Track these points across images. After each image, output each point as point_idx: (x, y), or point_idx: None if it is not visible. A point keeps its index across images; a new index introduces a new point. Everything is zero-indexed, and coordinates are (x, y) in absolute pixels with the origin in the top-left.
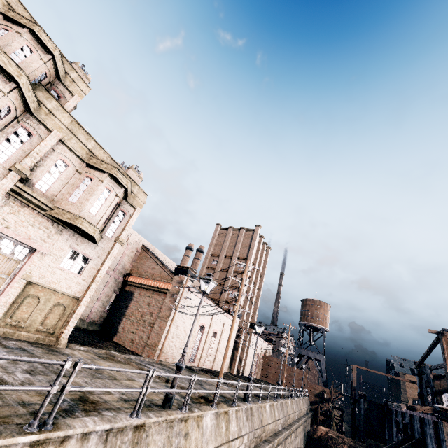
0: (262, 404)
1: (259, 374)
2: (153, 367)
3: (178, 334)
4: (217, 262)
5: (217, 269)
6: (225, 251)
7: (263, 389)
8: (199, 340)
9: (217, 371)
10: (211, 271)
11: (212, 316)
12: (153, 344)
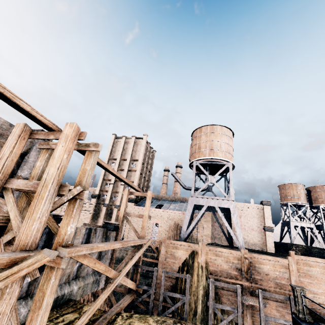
0: None
1: None
2: None
3: None
4: None
5: None
6: None
7: None
8: None
9: None
10: None
11: None
12: None
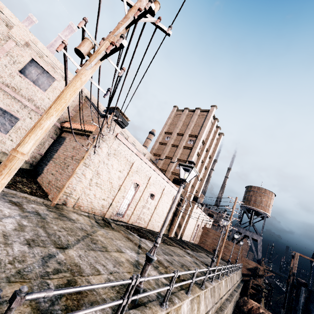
0: (171, 308)
1: (197, 240)
2: (2, 205)
3: (99, 183)
4: (169, 139)
5: (168, 144)
6: (178, 129)
7: (195, 258)
8: (131, 197)
9: (150, 231)
10: (163, 146)
11: (149, 177)
12: (60, 186)
